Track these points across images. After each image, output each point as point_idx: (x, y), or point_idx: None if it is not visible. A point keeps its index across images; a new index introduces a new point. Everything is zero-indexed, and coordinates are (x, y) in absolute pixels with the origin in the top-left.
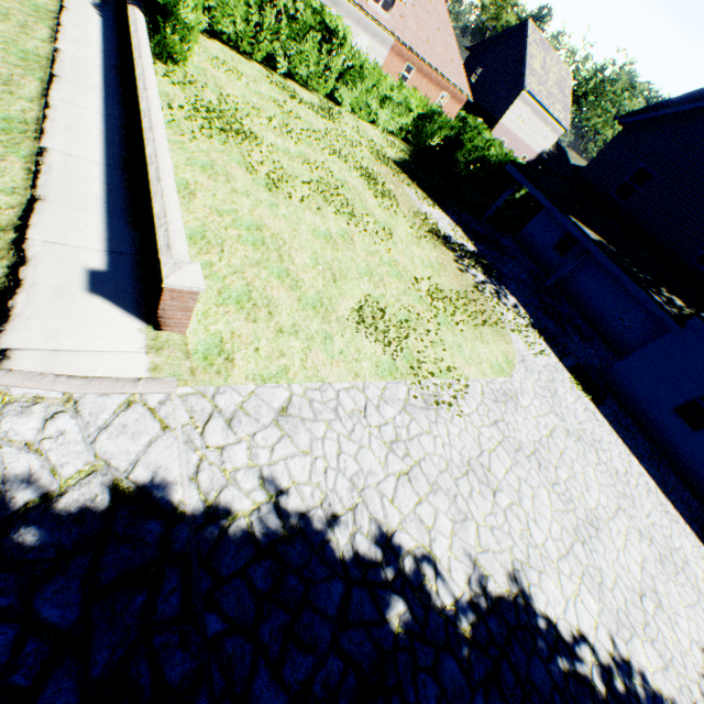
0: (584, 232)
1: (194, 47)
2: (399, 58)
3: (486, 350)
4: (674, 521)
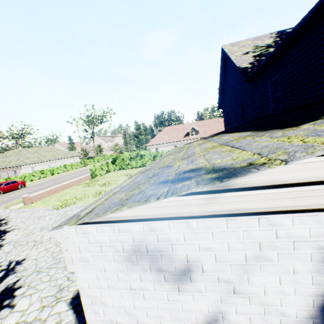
0: None
1: (98, 173)
2: None
3: None
4: None
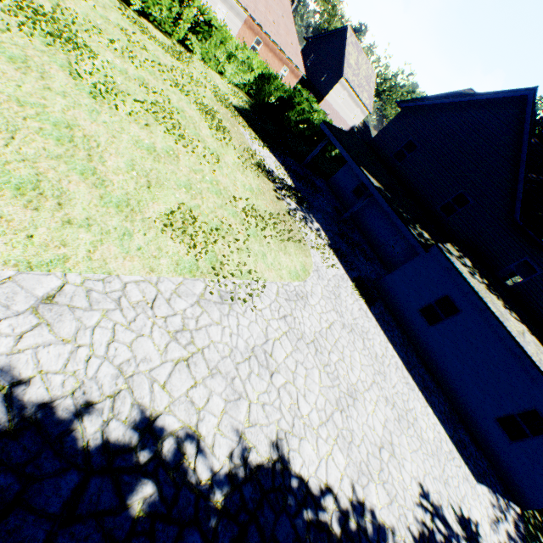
0: (370, 180)
1: None
2: (251, 32)
3: (288, 260)
4: (412, 390)
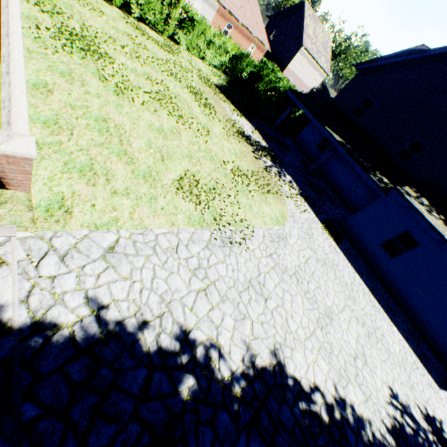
0: (333, 136)
1: None
2: (223, 18)
3: (269, 209)
4: (378, 311)
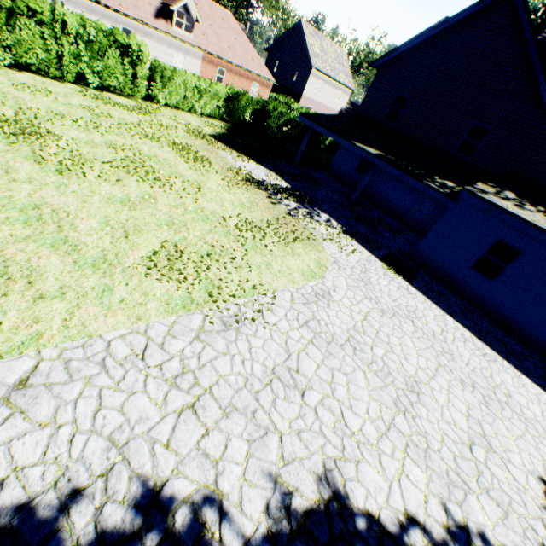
0: (366, 150)
1: None
2: (211, 65)
3: (298, 261)
4: (493, 361)
